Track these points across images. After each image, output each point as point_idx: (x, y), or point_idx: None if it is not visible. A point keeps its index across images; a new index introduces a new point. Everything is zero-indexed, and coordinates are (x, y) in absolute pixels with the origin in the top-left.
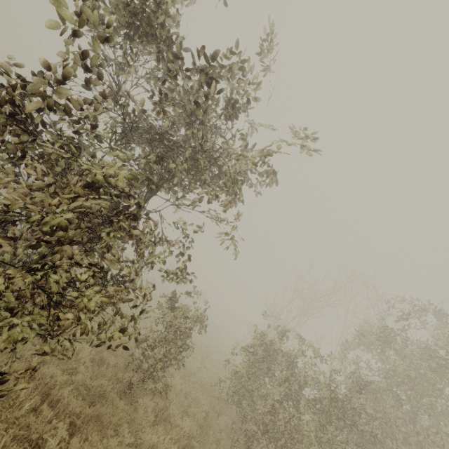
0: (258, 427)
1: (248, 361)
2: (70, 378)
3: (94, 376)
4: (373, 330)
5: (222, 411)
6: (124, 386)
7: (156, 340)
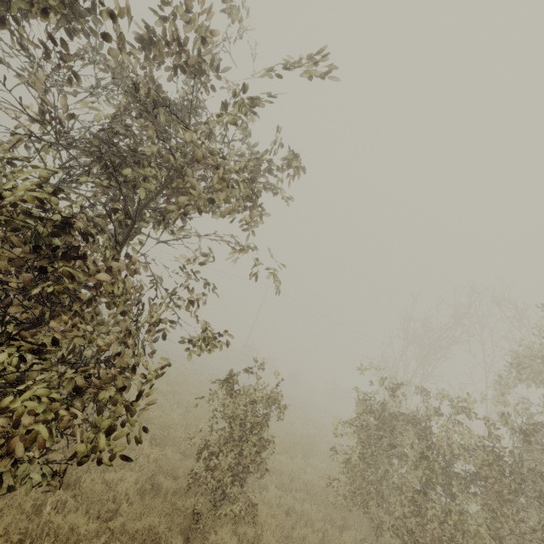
0: (402, 538)
1: (360, 443)
2: (104, 526)
3: (138, 515)
4: (529, 353)
5: (346, 524)
6: (189, 519)
7: (219, 443)
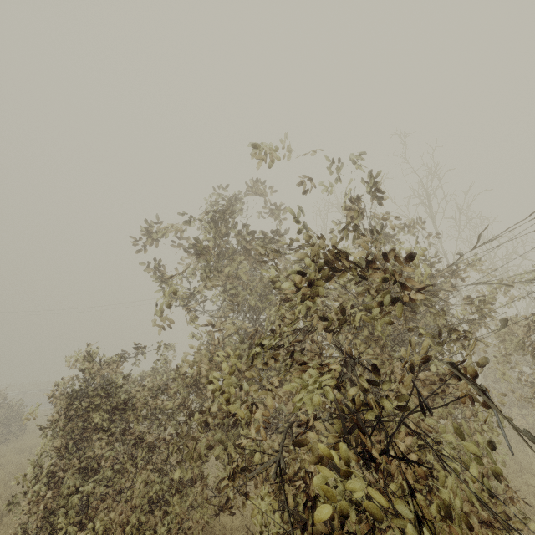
0: None
1: None
2: None
3: None
4: None
5: None
6: None
7: None
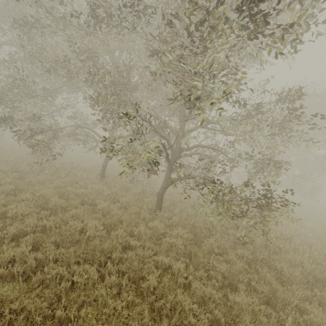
0: None
1: None
2: None
3: None
4: None
5: None
6: None
7: None
